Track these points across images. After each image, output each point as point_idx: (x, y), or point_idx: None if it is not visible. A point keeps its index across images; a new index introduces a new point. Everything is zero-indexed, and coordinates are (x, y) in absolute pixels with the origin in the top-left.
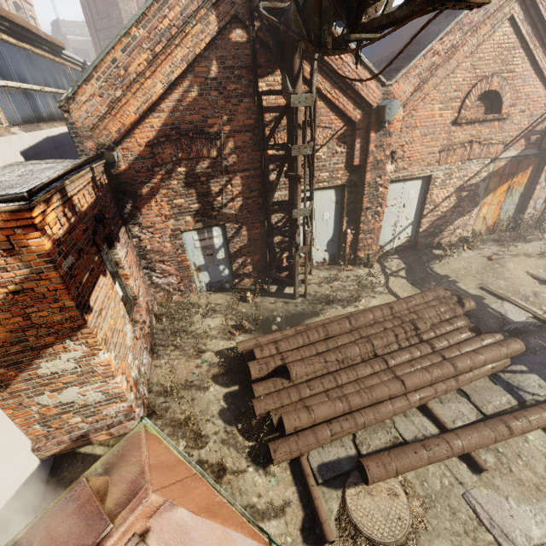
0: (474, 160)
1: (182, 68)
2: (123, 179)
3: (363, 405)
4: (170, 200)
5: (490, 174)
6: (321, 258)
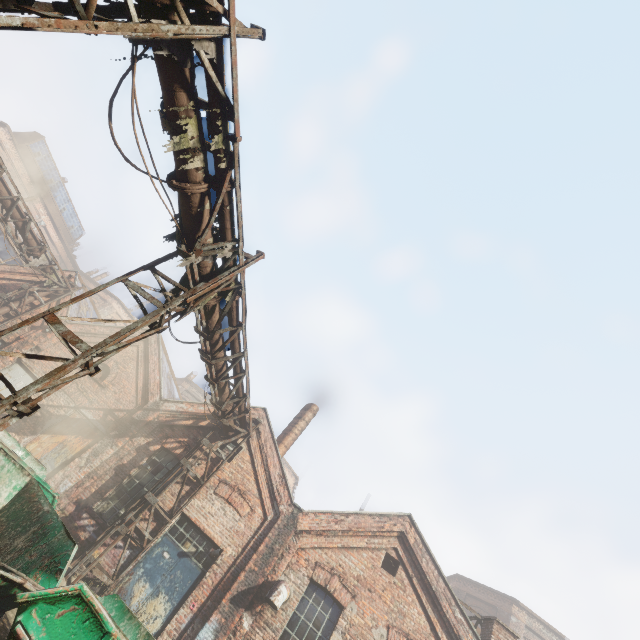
0: (67, 396)
1: (30, 280)
2: None
3: None
4: None
5: (66, 417)
6: None
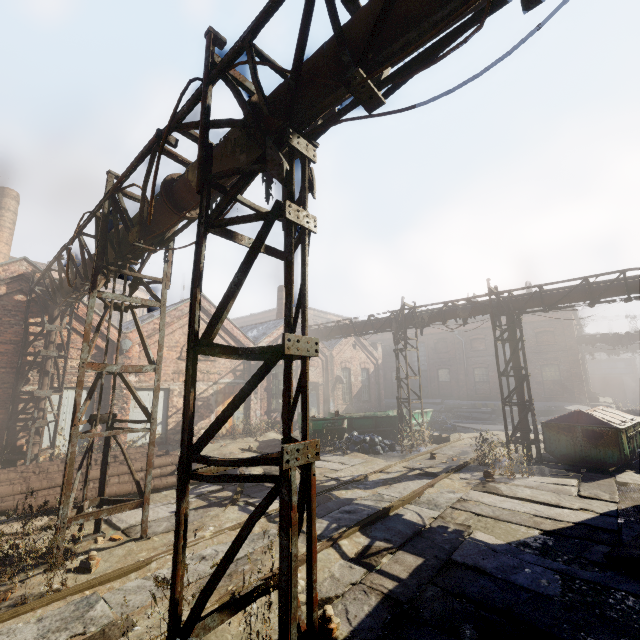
0: (201, 382)
1: None
2: None
3: (42, 487)
4: None
5: (216, 392)
6: None
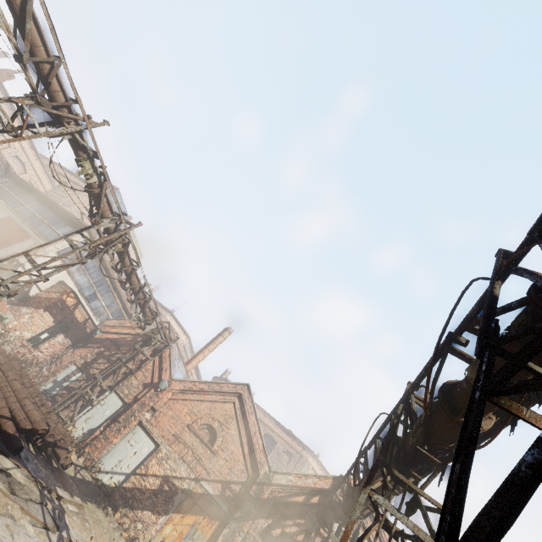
0: (186, 464)
1: (134, 333)
2: (92, 338)
3: (3, 368)
4: (89, 352)
5: (190, 491)
6: (78, 436)
